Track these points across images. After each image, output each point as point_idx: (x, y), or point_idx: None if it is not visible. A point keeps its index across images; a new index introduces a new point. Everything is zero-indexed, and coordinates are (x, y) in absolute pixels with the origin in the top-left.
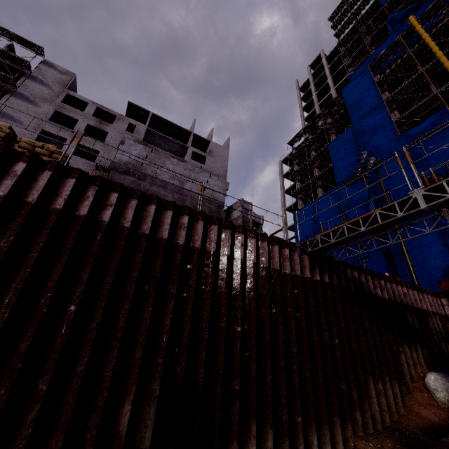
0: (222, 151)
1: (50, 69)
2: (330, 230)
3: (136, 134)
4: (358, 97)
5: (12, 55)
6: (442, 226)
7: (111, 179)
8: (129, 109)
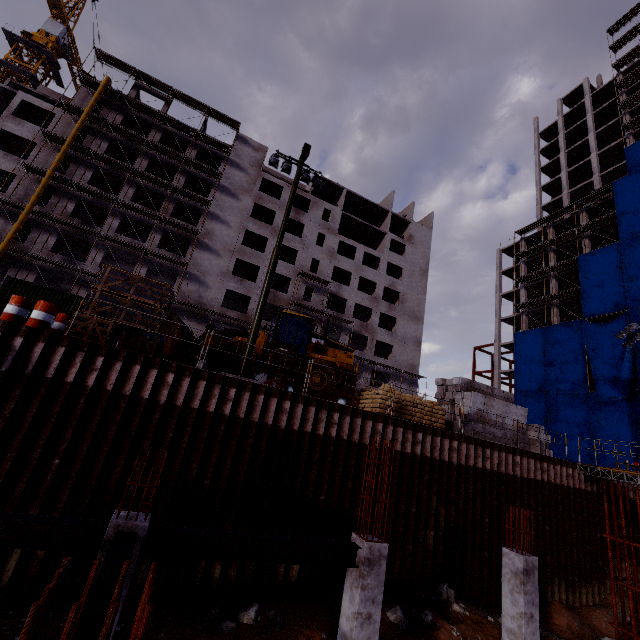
0: (424, 236)
1: (245, 147)
2: (611, 469)
3: (332, 223)
4: (634, 204)
5: (214, 140)
6: None
7: (473, 429)
8: None
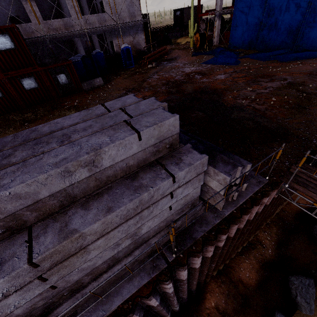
0: None
1: None
2: None
3: None
4: None
5: None
6: None
7: None
8: None
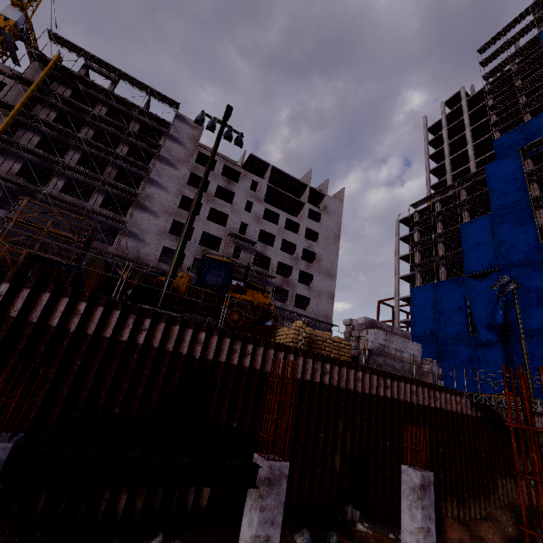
0: (336, 207)
1: (183, 124)
2: (492, 396)
3: (259, 193)
4: (502, 183)
5: (156, 117)
6: None
7: (376, 361)
8: (248, 160)
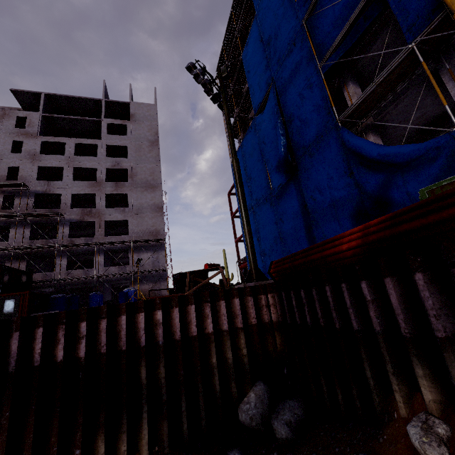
0: (147, 111)
1: None
2: None
3: (29, 128)
4: None
5: None
6: (345, 144)
7: None
8: (19, 99)
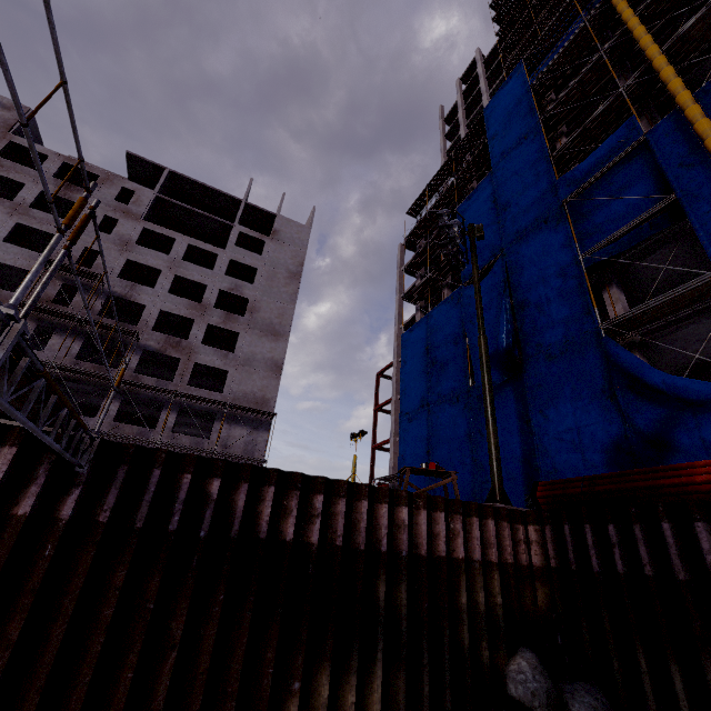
0: (296, 232)
1: None
2: None
3: (133, 205)
4: (503, 119)
5: None
6: (609, 357)
7: None
8: (131, 166)
